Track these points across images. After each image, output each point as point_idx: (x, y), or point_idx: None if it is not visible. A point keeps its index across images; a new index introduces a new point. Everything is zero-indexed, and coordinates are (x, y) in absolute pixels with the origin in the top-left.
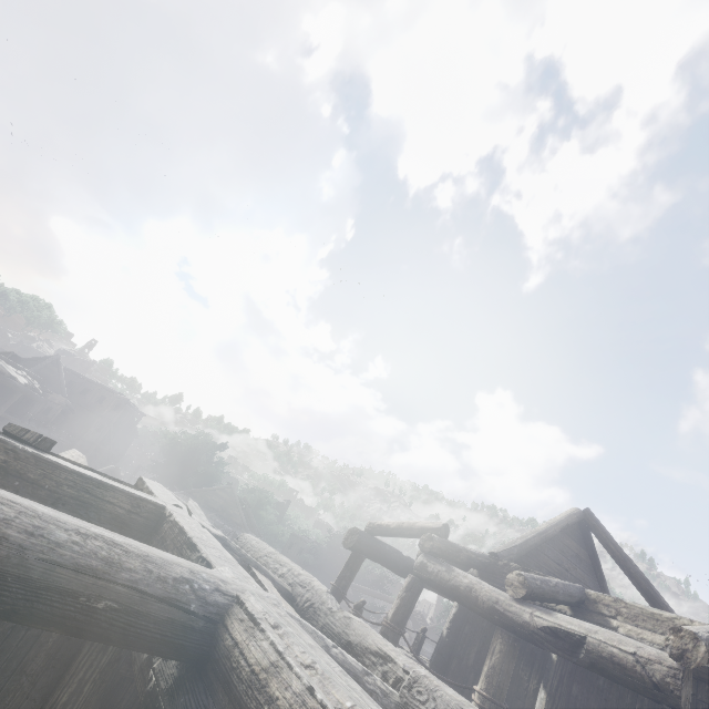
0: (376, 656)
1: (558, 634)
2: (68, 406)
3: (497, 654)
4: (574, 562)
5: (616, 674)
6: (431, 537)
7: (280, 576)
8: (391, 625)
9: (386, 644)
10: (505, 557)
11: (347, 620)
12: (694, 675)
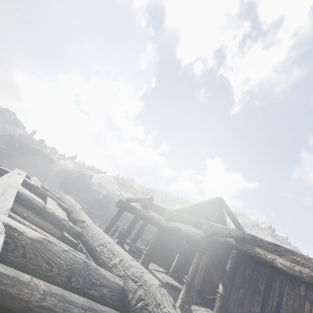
0: (81, 221)
1: (174, 229)
2: (19, 156)
3: (155, 237)
4: (213, 217)
5: (186, 239)
6: (144, 201)
7: (67, 205)
8: (125, 231)
9: (87, 219)
10: (179, 211)
11: (79, 214)
12: (225, 245)
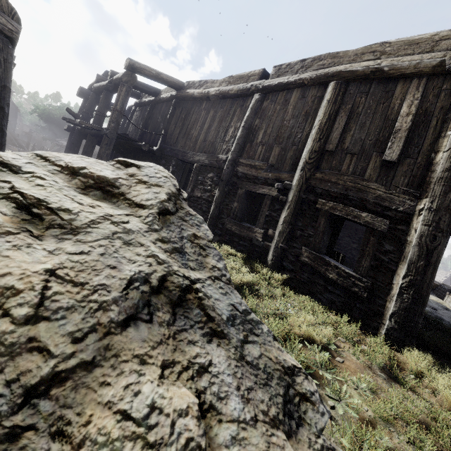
0: None
1: (111, 81)
2: None
3: (101, 98)
4: None
5: (116, 83)
6: (97, 75)
7: None
8: (84, 110)
9: None
10: None
11: None
12: (170, 99)
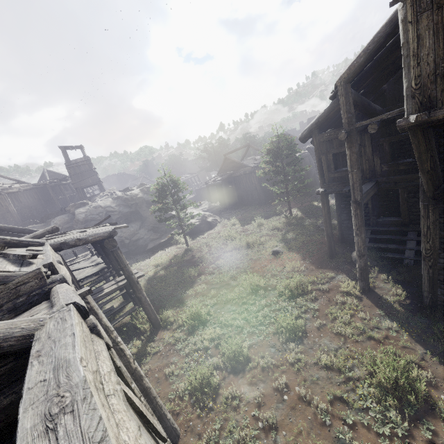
0: None
1: None
2: None
3: None
4: (50, 177)
5: None
6: None
7: None
8: None
9: None
10: None
11: None
12: None
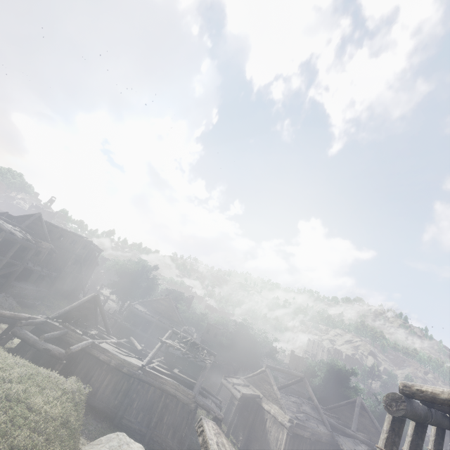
0: None
1: None
2: (51, 249)
3: None
4: None
5: None
6: None
7: None
8: None
9: None
10: None
11: None
12: None
